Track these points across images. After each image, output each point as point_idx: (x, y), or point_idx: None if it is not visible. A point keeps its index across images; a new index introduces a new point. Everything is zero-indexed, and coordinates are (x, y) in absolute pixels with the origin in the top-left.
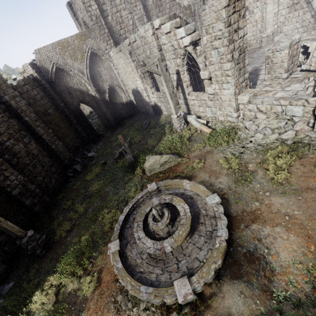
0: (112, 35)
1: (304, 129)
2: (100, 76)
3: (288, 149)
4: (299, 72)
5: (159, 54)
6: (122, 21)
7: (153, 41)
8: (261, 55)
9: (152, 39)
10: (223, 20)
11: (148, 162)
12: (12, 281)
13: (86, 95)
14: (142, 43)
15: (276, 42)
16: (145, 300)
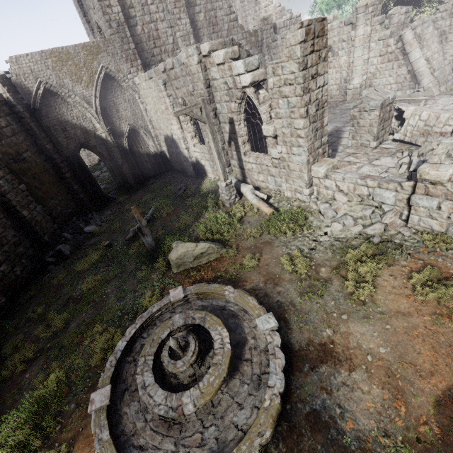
0: (141, 54)
1: (395, 223)
2: (117, 110)
3: (374, 251)
4: (391, 142)
5: (206, 92)
6: (158, 37)
7: (198, 73)
8: (345, 112)
9: (198, 70)
10: (297, 61)
11: (176, 252)
12: None
13: (92, 135)
14: (183, 73)
15: (365, 98)
16: None
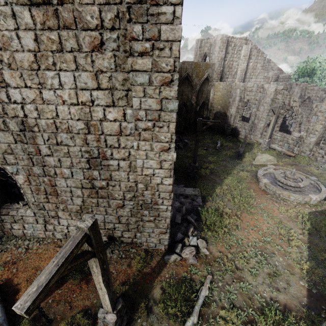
0: (221, 73)
1: None
2: (202, 93)
3: None
4: None
5: (270, 102)
6: (231, 68)
7: (271, 94)
8: None
9: (271, 93)
10: None
11: (261, 156)
12: (181, 184)
13: (189, 101)
14: (257, 91)
15: None
16: (294, 198)
